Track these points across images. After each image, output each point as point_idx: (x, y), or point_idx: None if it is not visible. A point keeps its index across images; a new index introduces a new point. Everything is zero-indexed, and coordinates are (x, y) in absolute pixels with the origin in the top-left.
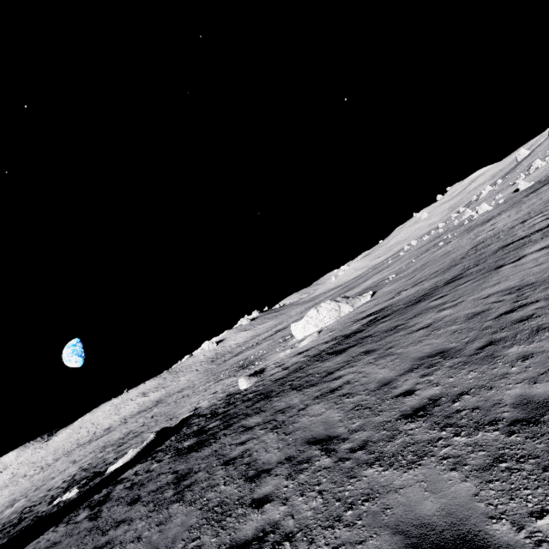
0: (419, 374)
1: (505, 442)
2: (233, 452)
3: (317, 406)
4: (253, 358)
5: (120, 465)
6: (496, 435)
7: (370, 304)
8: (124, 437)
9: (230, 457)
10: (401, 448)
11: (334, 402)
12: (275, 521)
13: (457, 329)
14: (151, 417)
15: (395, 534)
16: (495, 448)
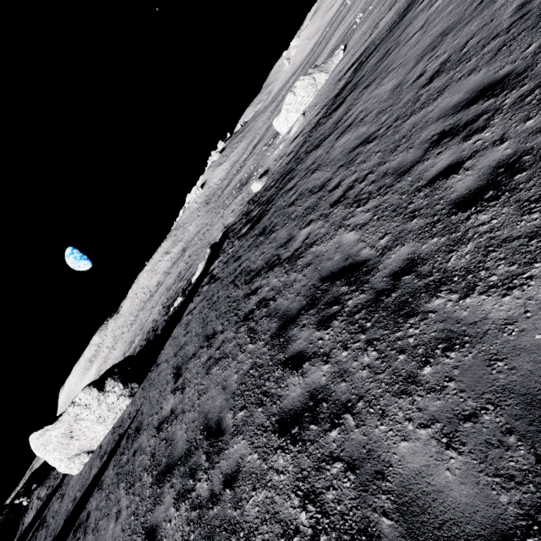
0: (425, 61)
1: (505, 38)
2: (291, 200)
3: (342, 139)
4: (248, 175)
5: (199, 274)
6: (498, 40)
7: (346, 60)
8: (179, 276)
9: (291, 202)
10: (427, 98)
11: (356, 127)
12: (354, 180)
13: (454, 8)
14: (188, 257)
15: (438, 121)
16: (498, 46)
